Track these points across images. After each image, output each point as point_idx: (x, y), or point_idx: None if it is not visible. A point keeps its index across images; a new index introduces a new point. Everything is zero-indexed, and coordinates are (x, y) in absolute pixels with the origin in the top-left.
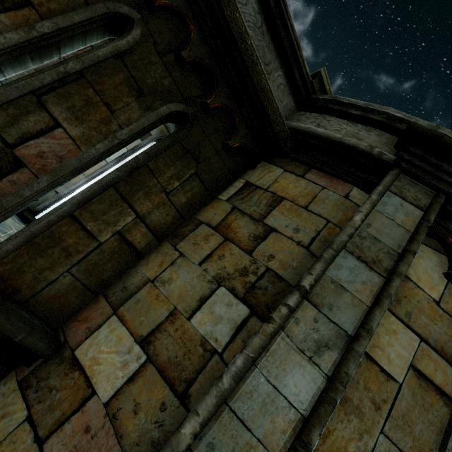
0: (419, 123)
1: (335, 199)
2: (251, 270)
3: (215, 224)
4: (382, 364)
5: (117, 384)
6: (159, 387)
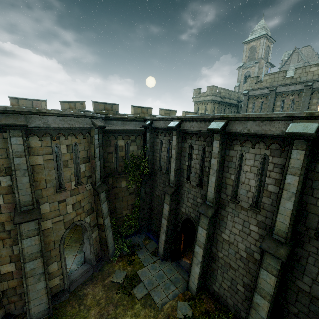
0: (0, 124)
1: (2, 140)
2: (2, 170)
3: None
4: (39, 164)
5: (2, 201)
6: (9, 195)
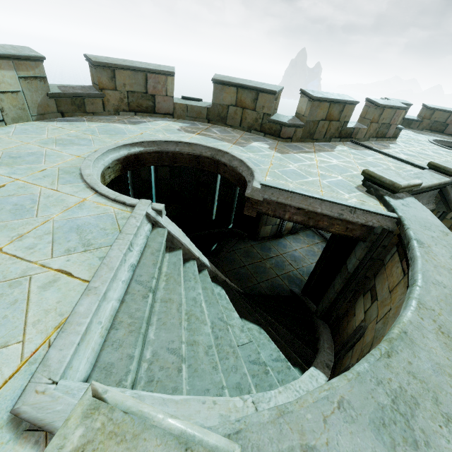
0: None
1: None
2: None
3: (448, 227)
4: None
5: None
6: None
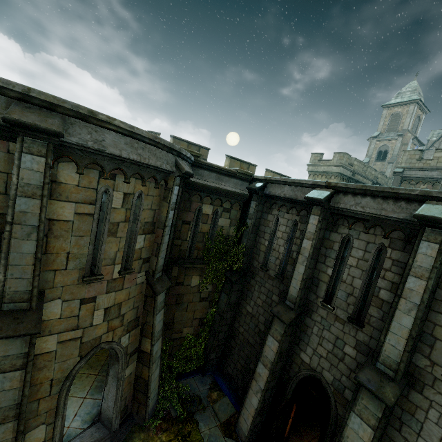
0: (7, 118)
1: (3, 157)
2: None
3: None
4: (64, 219)
5: None
6: None
